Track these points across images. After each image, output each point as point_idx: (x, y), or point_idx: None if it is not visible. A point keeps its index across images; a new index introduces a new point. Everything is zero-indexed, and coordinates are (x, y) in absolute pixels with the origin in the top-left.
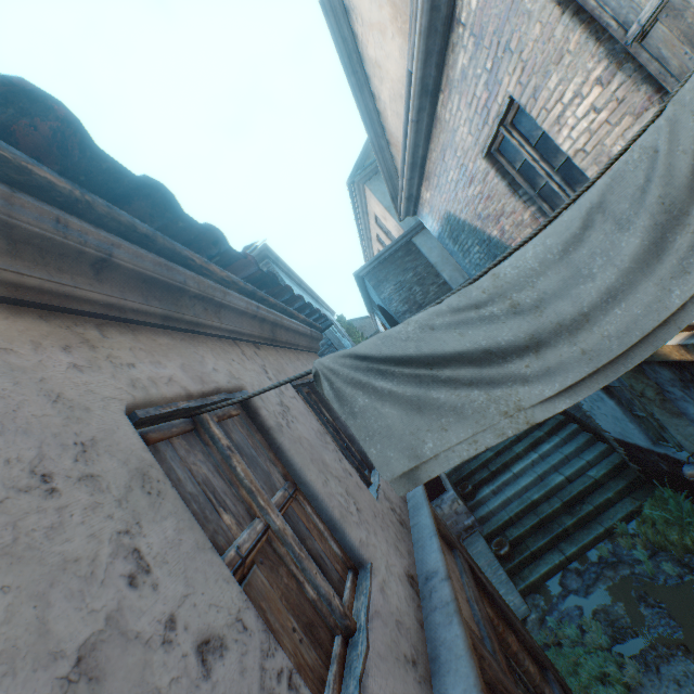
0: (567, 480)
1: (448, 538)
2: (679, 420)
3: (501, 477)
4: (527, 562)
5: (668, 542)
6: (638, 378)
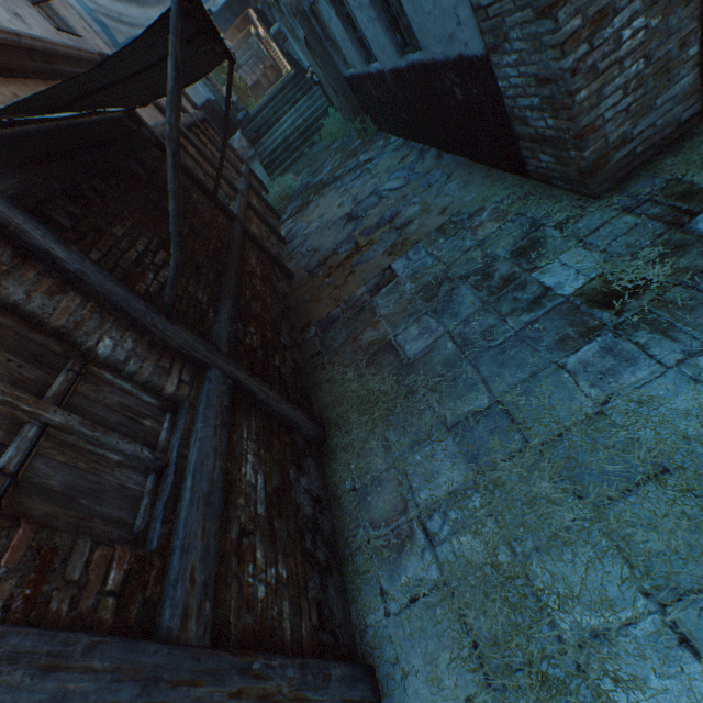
0: (305, 122)
1: (195, 106)
2: (301, 44)
3: (274, 128)
4: (278, 168)
5: (325, 135)
6: (283, 17)
